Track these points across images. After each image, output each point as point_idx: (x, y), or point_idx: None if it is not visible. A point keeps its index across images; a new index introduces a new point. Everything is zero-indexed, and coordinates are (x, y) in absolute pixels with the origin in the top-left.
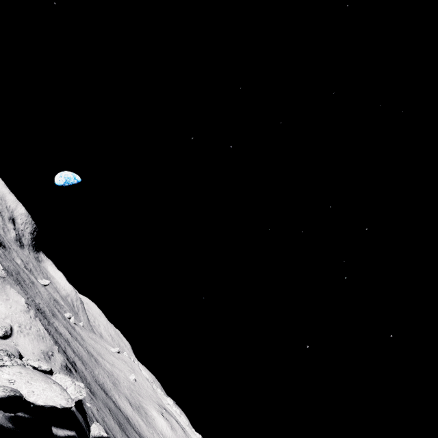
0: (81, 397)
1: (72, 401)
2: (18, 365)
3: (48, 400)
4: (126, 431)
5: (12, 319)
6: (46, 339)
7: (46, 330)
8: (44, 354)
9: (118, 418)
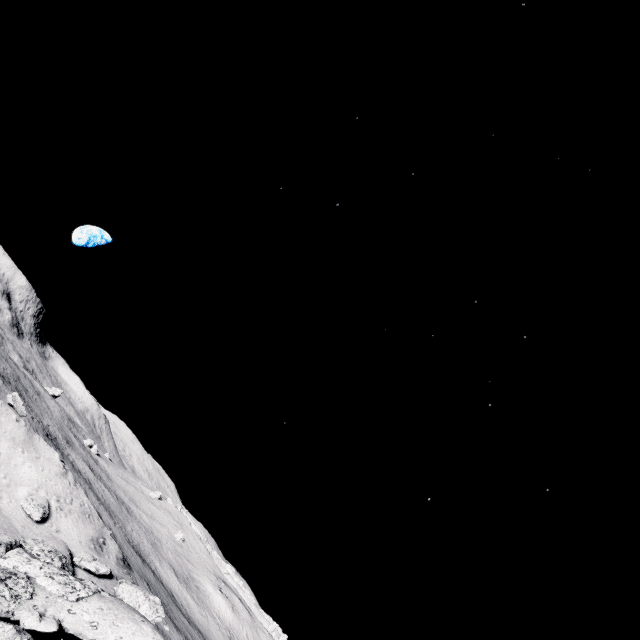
0: (158, 619)
1: None
2: (94, 595)
3: None
4: (171, 615)
5: (47, 489)
6: (94, 518)
7: None
8: (94, 543)
9: (159, 596)
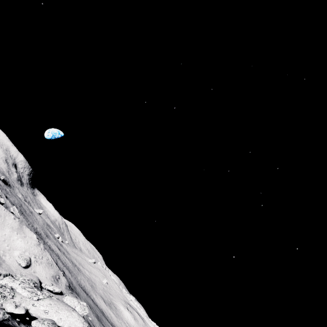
0: (85, 313)
1: (86, 323)
2: (47, 297)
3: (71, 324)
4: (102, 322)
5: (29, 252)
6: (54, 266)
7: None
8: (54, 278)
9: (96, 312)
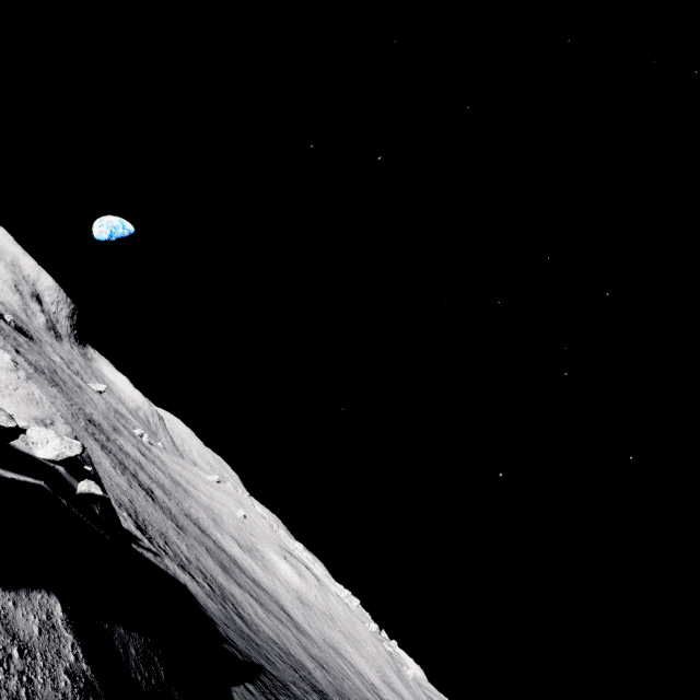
0: (70, 454)
1: (9, 420)
2: None
3: None
4: (232, 575)
5: None
6: (44, 406)
7: (104, 448)
8: (37, 421)
9: (220, 559)
